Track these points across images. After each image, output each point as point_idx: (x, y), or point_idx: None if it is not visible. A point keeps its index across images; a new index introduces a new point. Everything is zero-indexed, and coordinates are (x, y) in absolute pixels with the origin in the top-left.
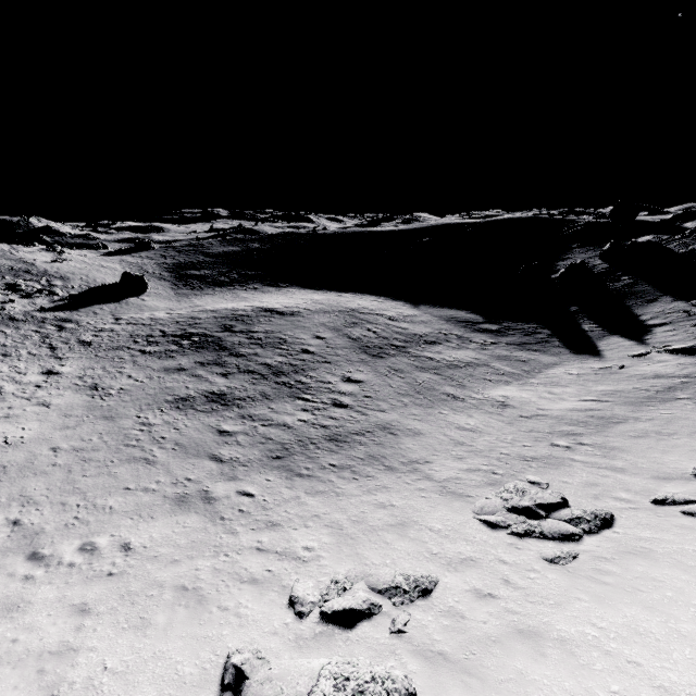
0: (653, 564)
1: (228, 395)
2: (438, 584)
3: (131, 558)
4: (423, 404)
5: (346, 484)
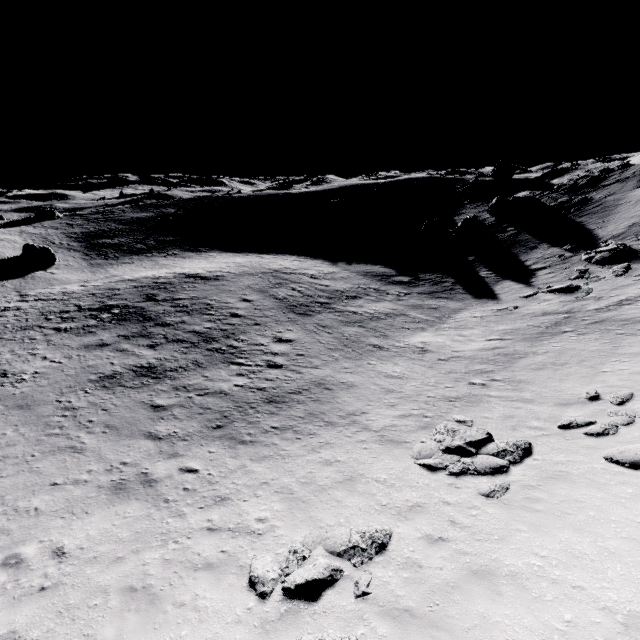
0: (572, 487)
1: (159, 367)
2: (392, 536)
3: (66, 565)
4: (352, 356)
5: (290, 445)
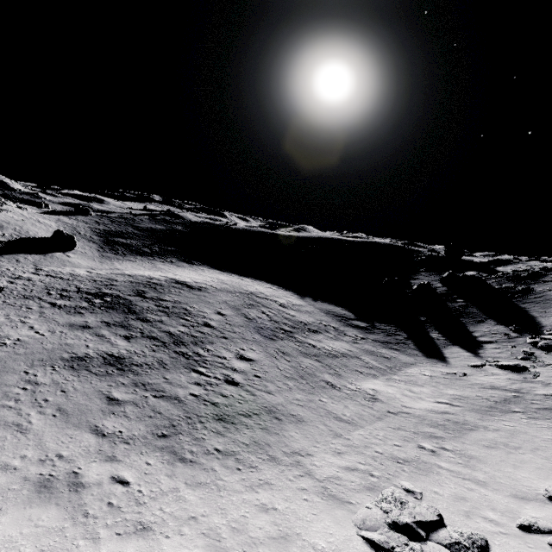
0: None
1: (127, 359)
2: None
3: None
4: (306, 389)
5: (229, 475)
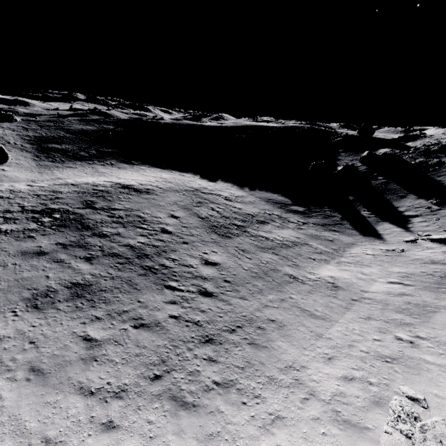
0: None
1: (94, 285)
2: None
3: None
4: (274, 287)
5: (237, 414)
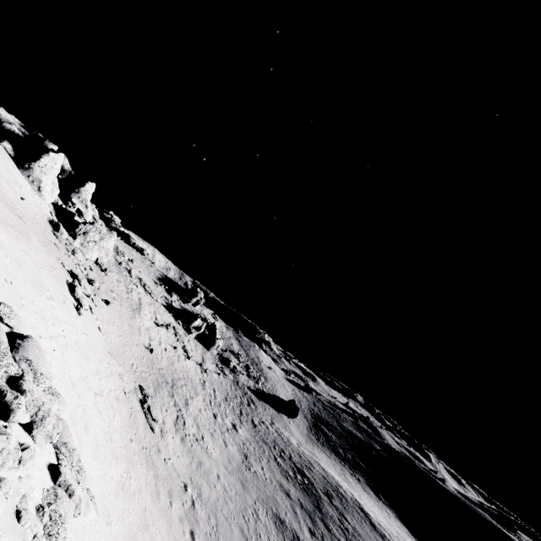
0: None
1: None
2: None
3: None
4: None
5: None
